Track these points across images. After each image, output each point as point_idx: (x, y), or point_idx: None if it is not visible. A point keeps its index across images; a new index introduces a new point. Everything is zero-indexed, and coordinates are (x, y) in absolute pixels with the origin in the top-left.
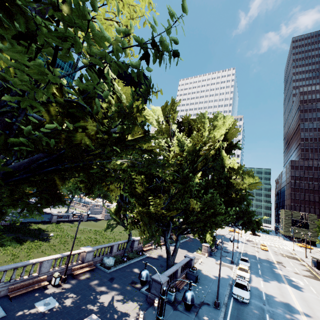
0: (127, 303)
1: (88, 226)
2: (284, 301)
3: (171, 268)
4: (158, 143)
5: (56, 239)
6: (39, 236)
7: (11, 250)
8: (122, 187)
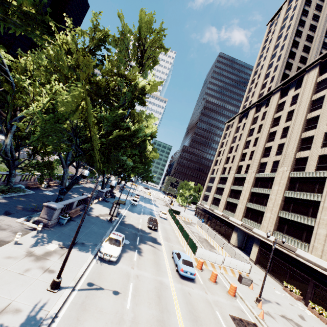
0: None
1: None
2: (150, 208)
3: (105, 189)
4: None
5: None
6: None
7: None
8: None
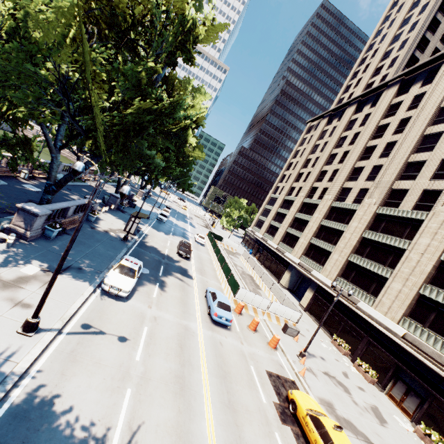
0: None
1: None
2: (184, 228)
3: None
4: None
5: None
6: None
7: None
8: None
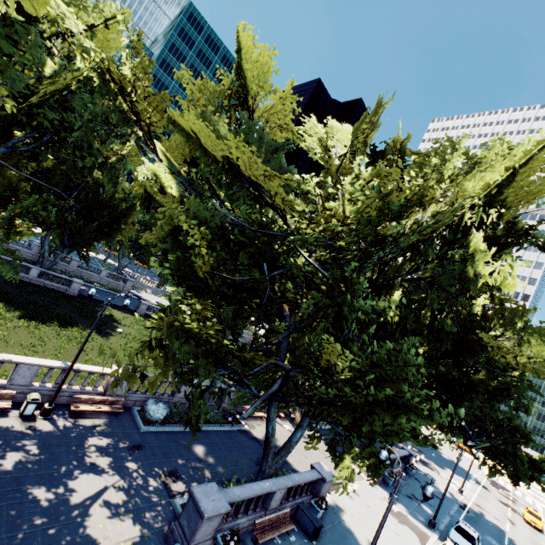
0: (119, 520)
1: None
2: None
3: (257, 484)
4: (297, 183)
5: (122, 340)
6: (102, 326)
7: (44, 331)
8: None
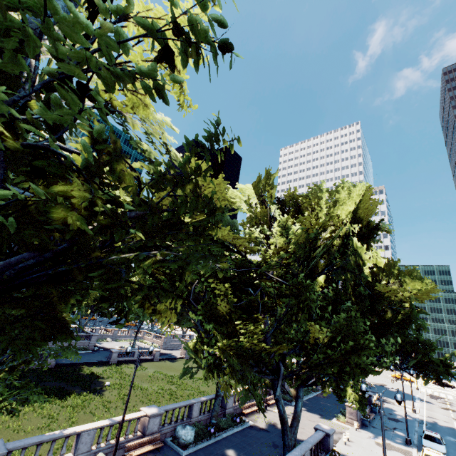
0: None
1: (160, 369)
2: None
3: (291, 453)
4: (249, 234)
5: (113, 391)
6: (91, 385)
7: (49, 408)
8: (179, 306)
